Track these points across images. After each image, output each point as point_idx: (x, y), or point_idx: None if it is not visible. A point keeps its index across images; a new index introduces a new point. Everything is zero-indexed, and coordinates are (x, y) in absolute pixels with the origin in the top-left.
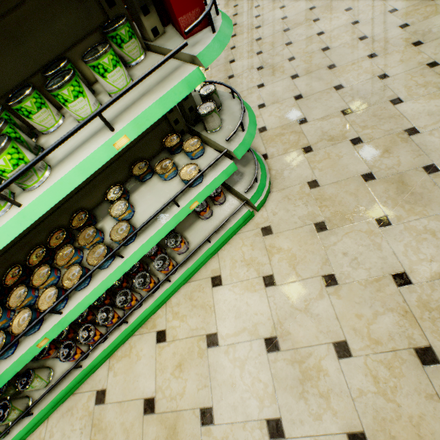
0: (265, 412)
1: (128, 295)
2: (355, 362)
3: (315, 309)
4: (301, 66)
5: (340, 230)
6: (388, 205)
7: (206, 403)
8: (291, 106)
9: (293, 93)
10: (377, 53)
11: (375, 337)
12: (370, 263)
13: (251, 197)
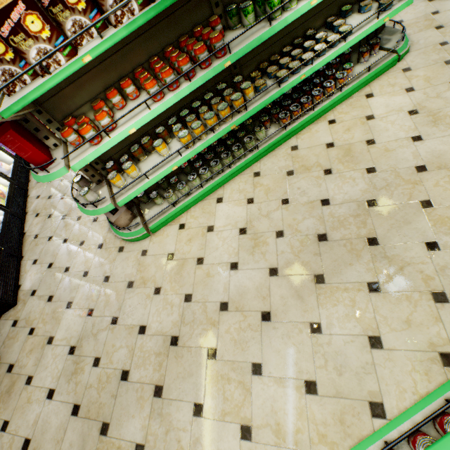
0: (410, 135)
1: (321, 90)
2: None
3: (443, 95)
4: None
5: None
6: None
7: (369, 138)
8: (425, 6)
9: None
10: None
11: None
12: None
13: (398, 49)
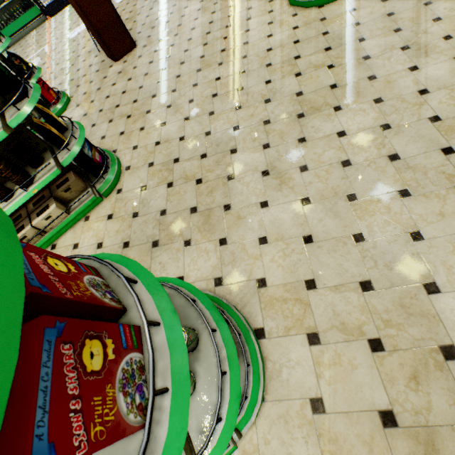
0: None
1: None
2: None
3: None
4: (314, 184)
5: None
6: None
7: None
8: (299, 253)
9: (302, 231)
10: (411, 190)
11: None
12: None
13: (237, 423)
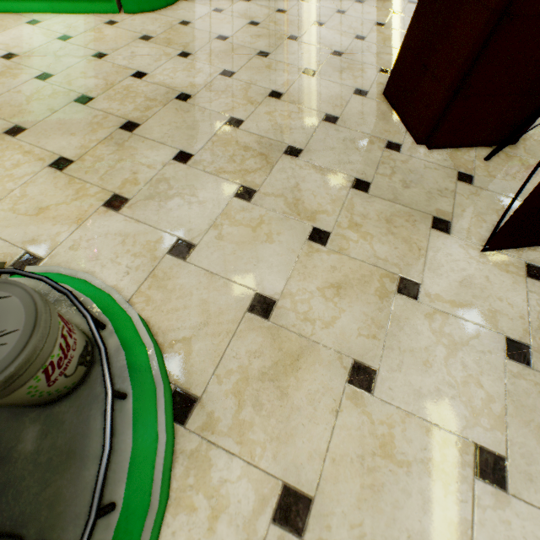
0: None
1: None
2: (41, 84)
3: (65, 59)
4: None
5: (153, 45)
6: (203, 52)
7: None
8: None
9: None
10: (366, 2)
11: (73, 83)
12: (138, 62)
13: None
